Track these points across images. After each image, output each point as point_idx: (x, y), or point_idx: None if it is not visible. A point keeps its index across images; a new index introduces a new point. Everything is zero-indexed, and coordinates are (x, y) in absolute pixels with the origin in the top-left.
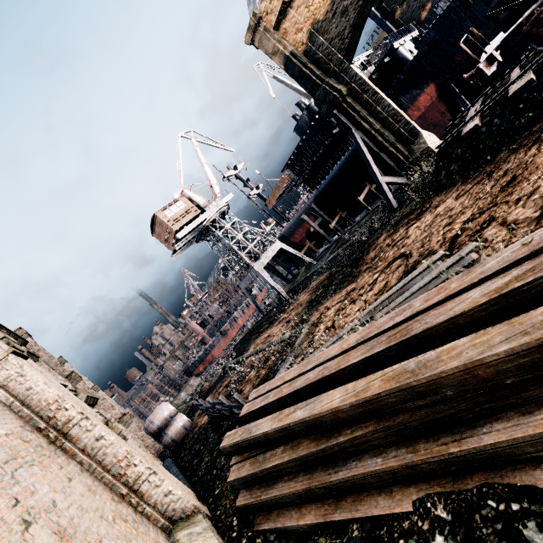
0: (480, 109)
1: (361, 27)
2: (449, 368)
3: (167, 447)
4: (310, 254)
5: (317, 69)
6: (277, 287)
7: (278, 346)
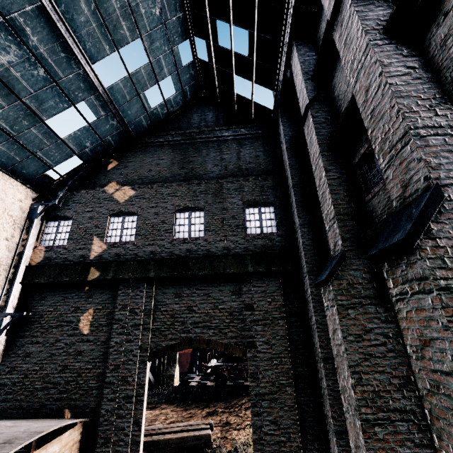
0: (199, 380)
1: None
2: (165, 438)
3: None
4: None
5: None
6: None
7: None
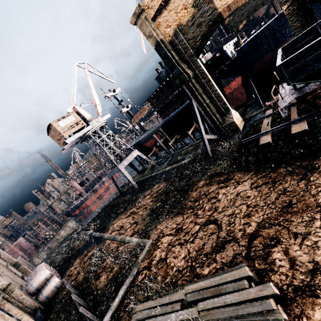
0: (272, 129)
1: (208, 38)
2: None
3: (42, 303)
4: (155, 155)
5: (176, 55)
6: (132, 181)
7: (127, 255)
